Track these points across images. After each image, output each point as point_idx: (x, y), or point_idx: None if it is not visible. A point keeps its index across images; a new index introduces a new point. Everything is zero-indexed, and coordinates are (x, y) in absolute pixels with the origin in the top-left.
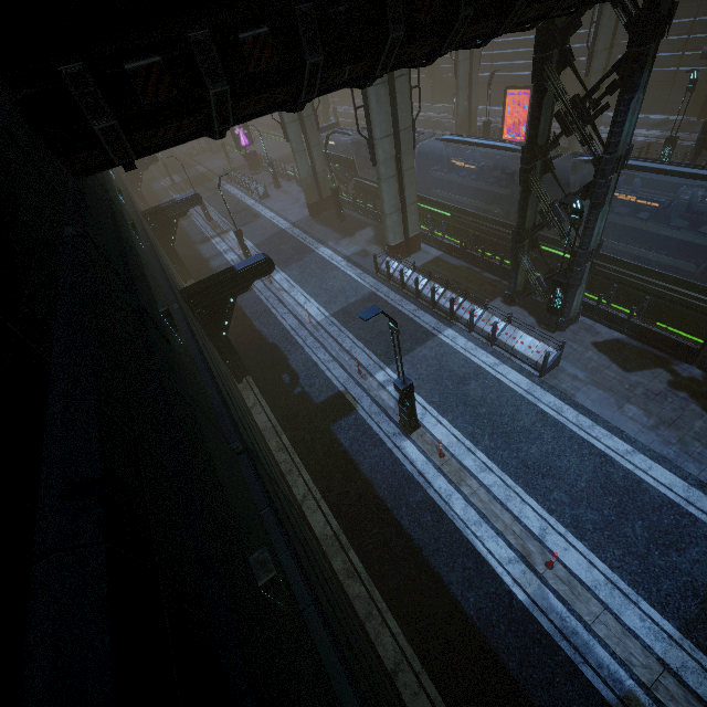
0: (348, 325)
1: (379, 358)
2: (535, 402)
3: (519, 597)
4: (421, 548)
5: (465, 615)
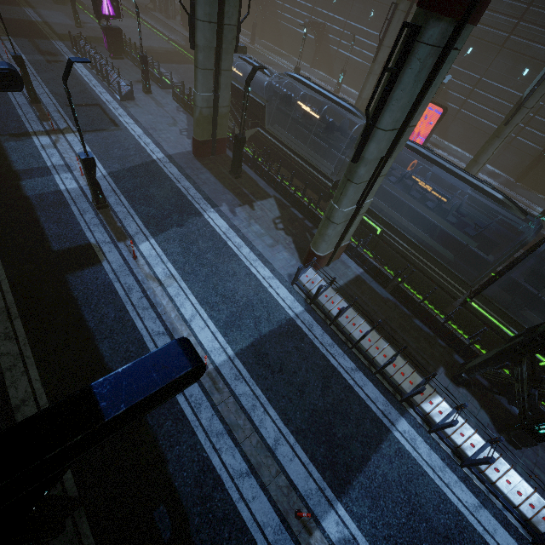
0: (265, 384)
1: (323, 476)
2: None
3: None
4: None
5: None
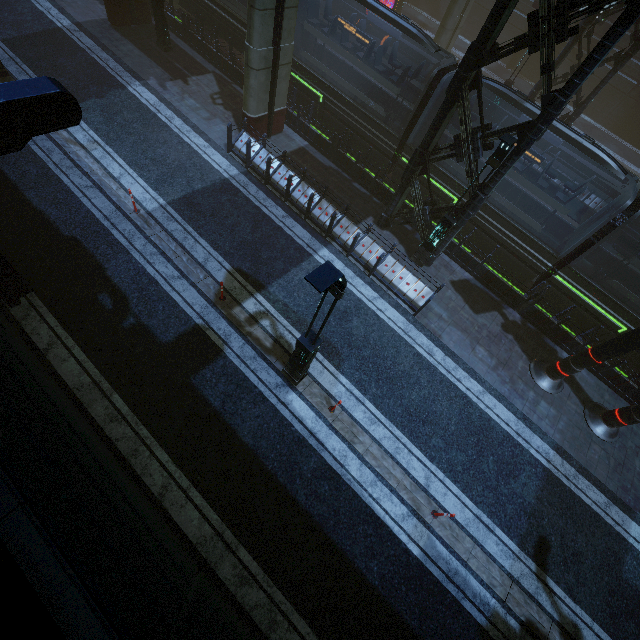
0: (197, 224)
1: (246, 279)
2: (411, 343)
3: (414, 552)
4: (322, 525)
5: (371, 588)
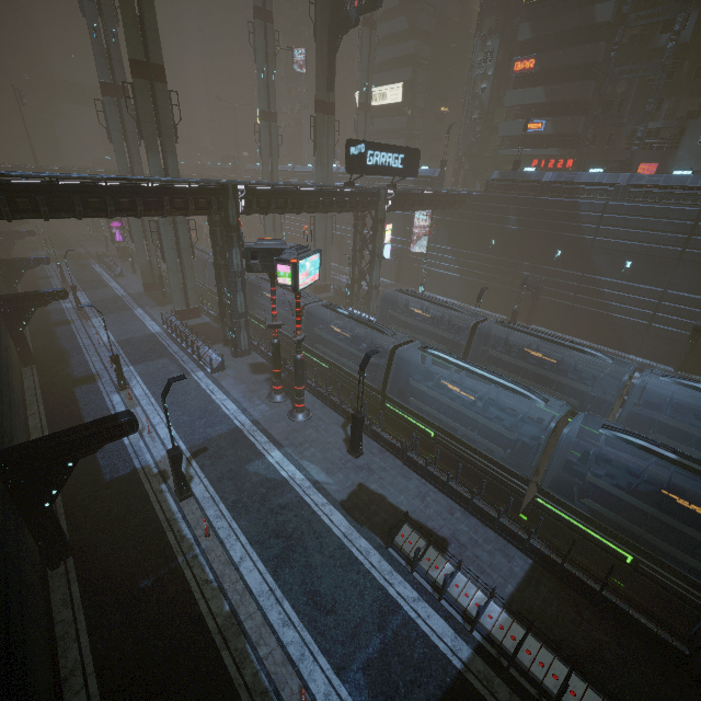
0: (124, 346)
1: (130, 362)
2: (200, 382)
3: (126, 442)
4: None
5: None
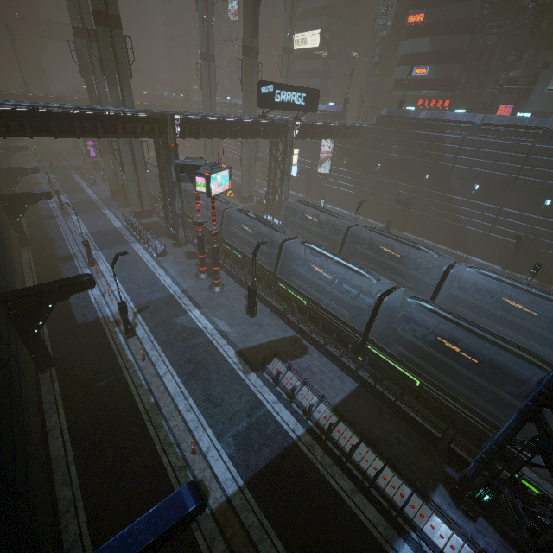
0: (94, 236)
1: (99, 247)
2: (147, 263)
3: (93, 301)
4: None
5: (70, 304)
